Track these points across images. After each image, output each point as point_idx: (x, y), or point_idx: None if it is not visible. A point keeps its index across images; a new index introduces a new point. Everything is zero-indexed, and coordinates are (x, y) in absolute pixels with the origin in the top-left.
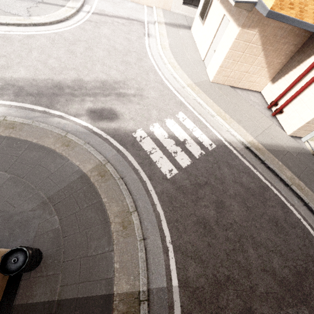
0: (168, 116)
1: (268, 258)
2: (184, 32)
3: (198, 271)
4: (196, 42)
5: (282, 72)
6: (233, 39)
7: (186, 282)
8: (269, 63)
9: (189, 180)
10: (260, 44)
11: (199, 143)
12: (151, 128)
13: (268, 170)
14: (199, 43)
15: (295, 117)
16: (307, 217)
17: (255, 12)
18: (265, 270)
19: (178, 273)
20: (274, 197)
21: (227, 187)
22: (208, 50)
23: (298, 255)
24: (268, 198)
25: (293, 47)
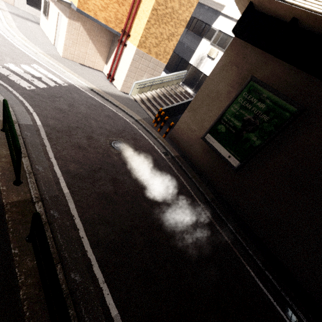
0: (23, 63)
1: (103, 125)
2: (33, 24)
3: (57, 123)
4: (46, 33)
5: (108, 57)
6: (66, 26)
7: (48, 125)
8: (98, 50)
9: (46, 93)
10: (86, 34)
11: (54, 81)
12: (6, 65)
13: (106, 100)
14: (48, 33)
15: (119, 80)
16: (128, 118)
17: (73, 11)
18: (101, 128)
19: (41, 122)
20: (108, 109)
21: (77, 101)
22: (55, 37)
23: (120, 127)
24: (105, 109)
25: (107, 42)
